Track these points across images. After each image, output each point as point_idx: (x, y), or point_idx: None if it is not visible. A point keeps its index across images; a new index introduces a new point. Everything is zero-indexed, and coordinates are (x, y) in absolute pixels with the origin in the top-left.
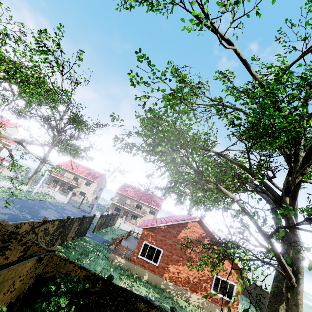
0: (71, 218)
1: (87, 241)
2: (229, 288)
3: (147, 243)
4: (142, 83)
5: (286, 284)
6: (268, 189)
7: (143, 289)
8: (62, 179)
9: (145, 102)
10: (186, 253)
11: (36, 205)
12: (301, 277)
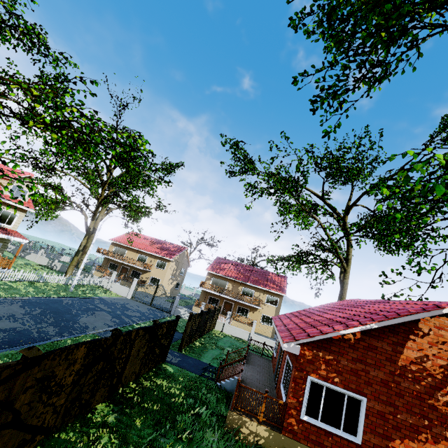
0: (123, 333)
1: (169, 375)
2: None
3: (318, 382)
4: None
5: None
6: None
7: None
8: (122, 261)
9: None
10: (437, 404)
11: (76, 306)
12: None
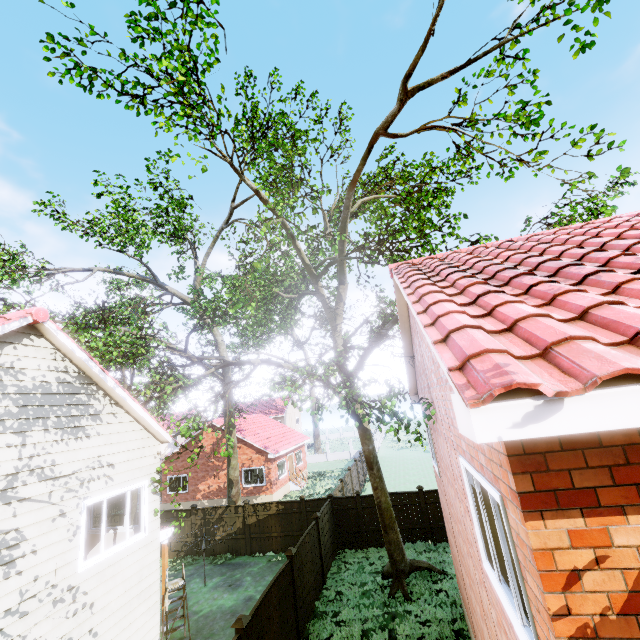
0: None
1: None
2: (259, 474)
3: (171, 477)
4: None
5: None
6: None
7: None
8: None
9: None
10: (210, 464)
11: None
12: None
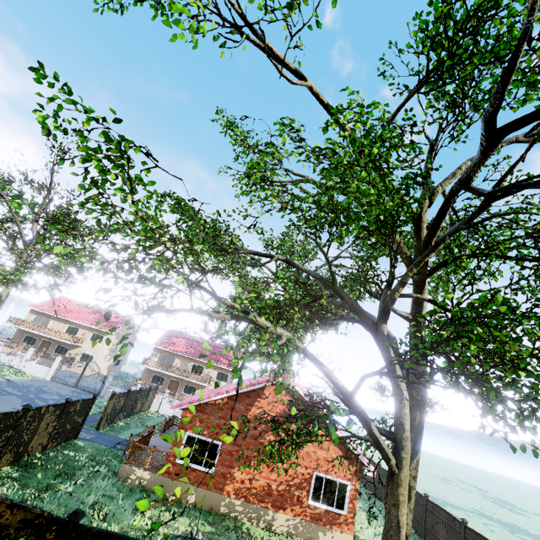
0: (34, 408)
1: (78, 447)
2: (339, 492)
3: (192, 435)
4: (61, 129)
5: (388, 472)
6: (359, 314)
7: (183, 522)
8: (43, 334)
9: (86, 167)
10: (264, 441)
11: None
12: (405, 456)
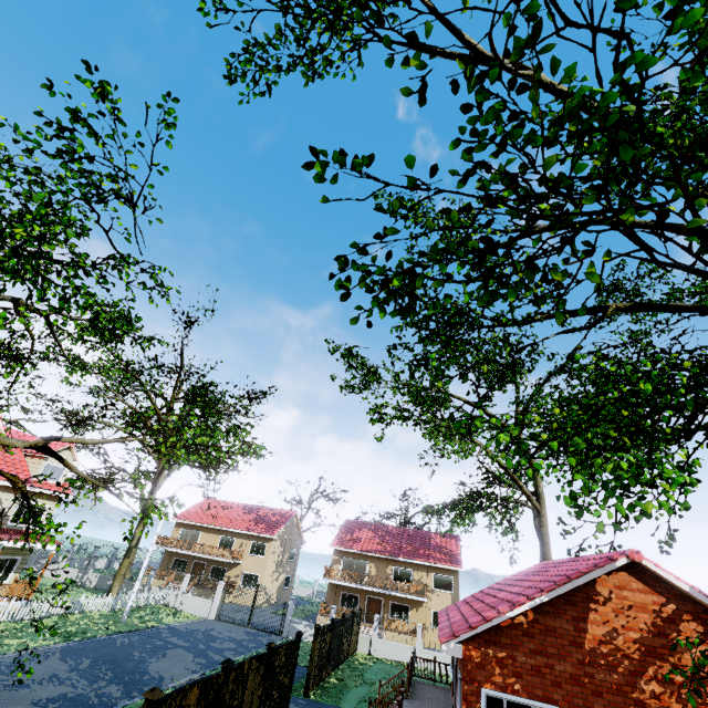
0: (235, 666)
1: None
2: None
3: (495, 696)
4: None
5: None
6: None
7: None
8: (194, 553)
9: (423, 77)
10: (643, 698)
11: (136, 647)
12: None
